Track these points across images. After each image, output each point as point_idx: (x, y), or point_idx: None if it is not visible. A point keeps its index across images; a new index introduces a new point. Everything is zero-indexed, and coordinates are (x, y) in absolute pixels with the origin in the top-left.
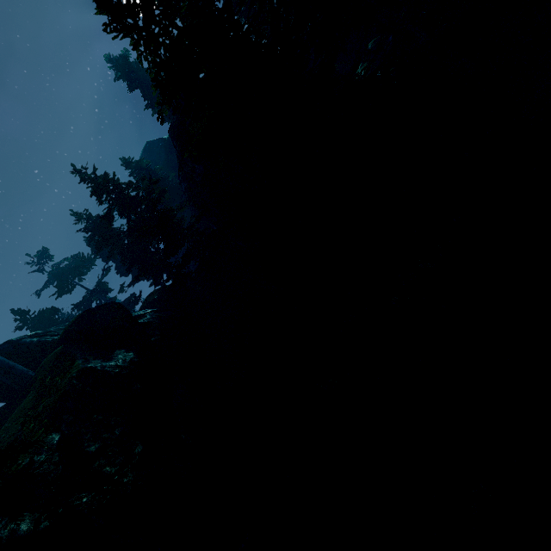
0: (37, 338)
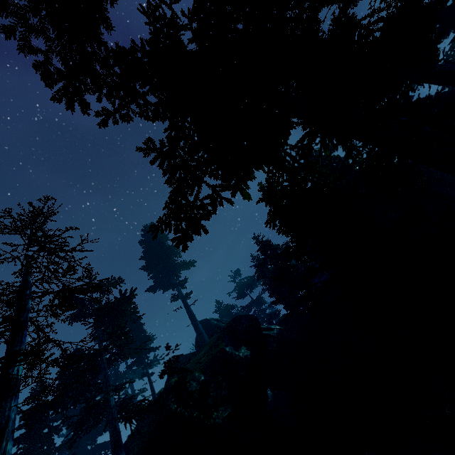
0: (216, 322)
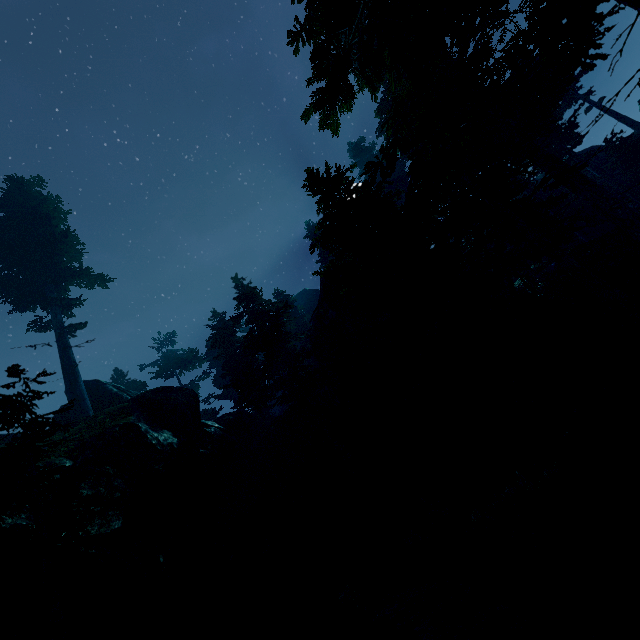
0: (117, 390)
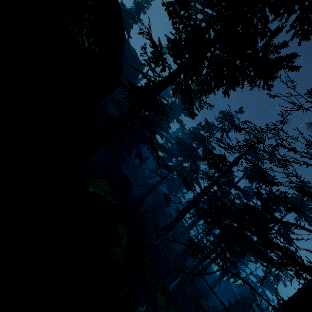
0: None
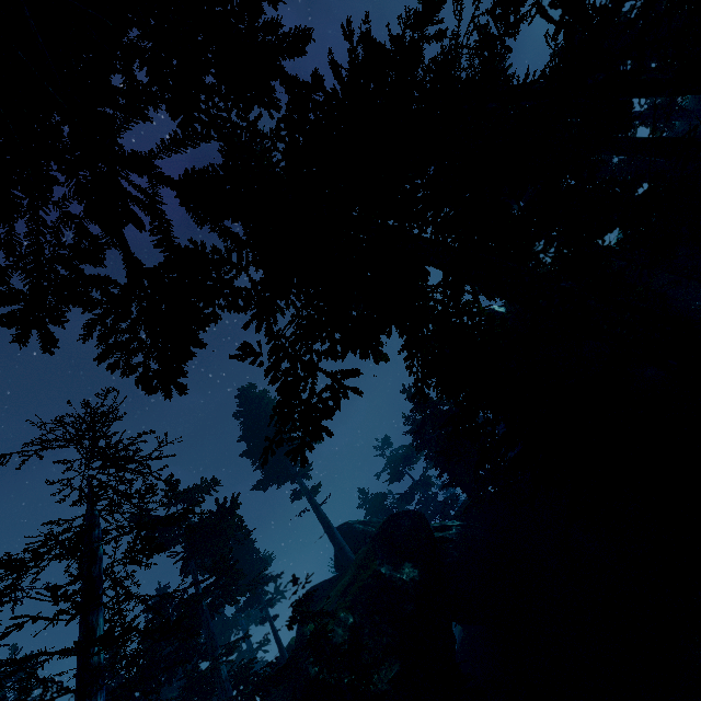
0: (362, 526)
